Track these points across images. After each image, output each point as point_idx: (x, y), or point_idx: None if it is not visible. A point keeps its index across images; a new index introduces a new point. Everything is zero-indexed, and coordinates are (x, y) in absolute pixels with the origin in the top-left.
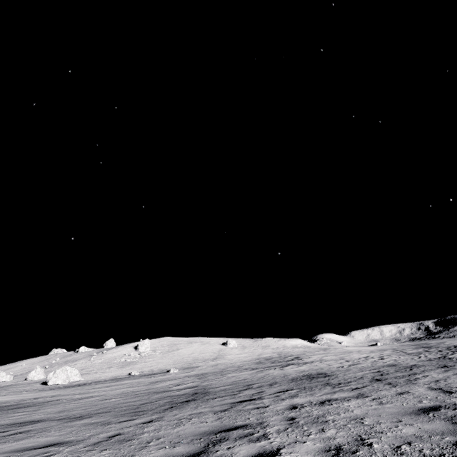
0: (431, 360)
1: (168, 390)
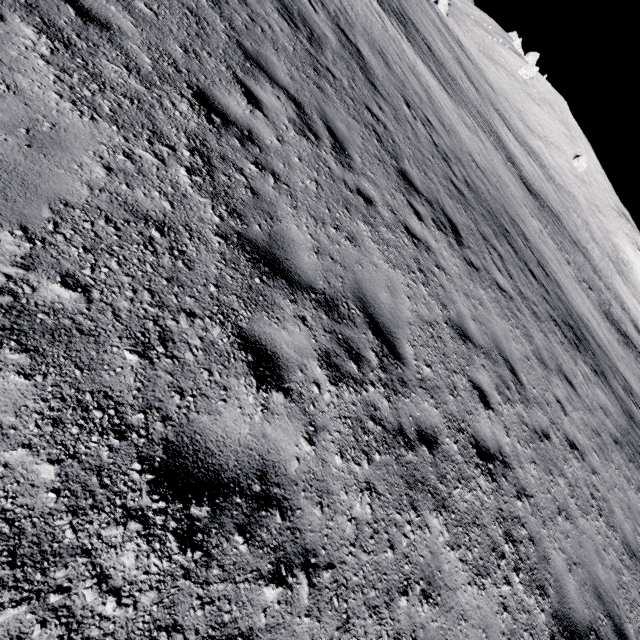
0: (426, 38)
1: None
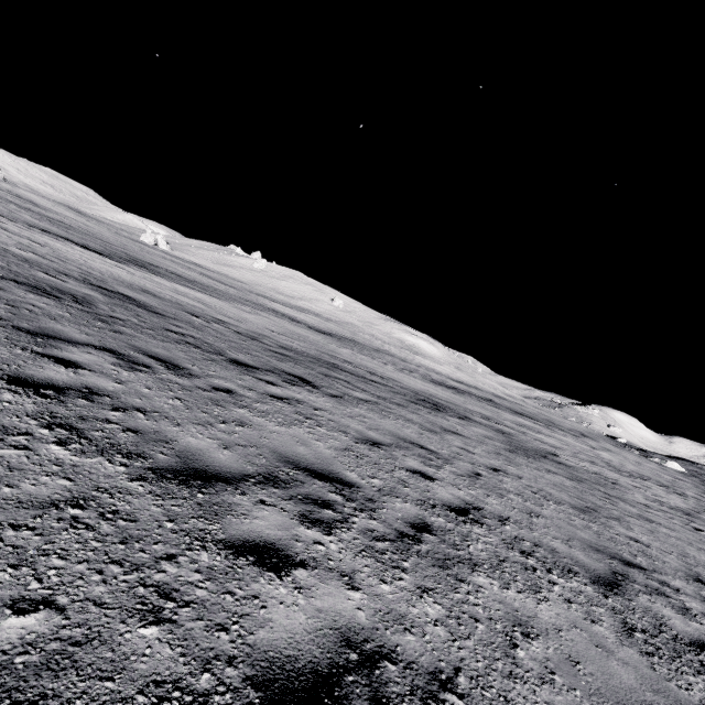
0: (168, 269)
1: (85, 229)
